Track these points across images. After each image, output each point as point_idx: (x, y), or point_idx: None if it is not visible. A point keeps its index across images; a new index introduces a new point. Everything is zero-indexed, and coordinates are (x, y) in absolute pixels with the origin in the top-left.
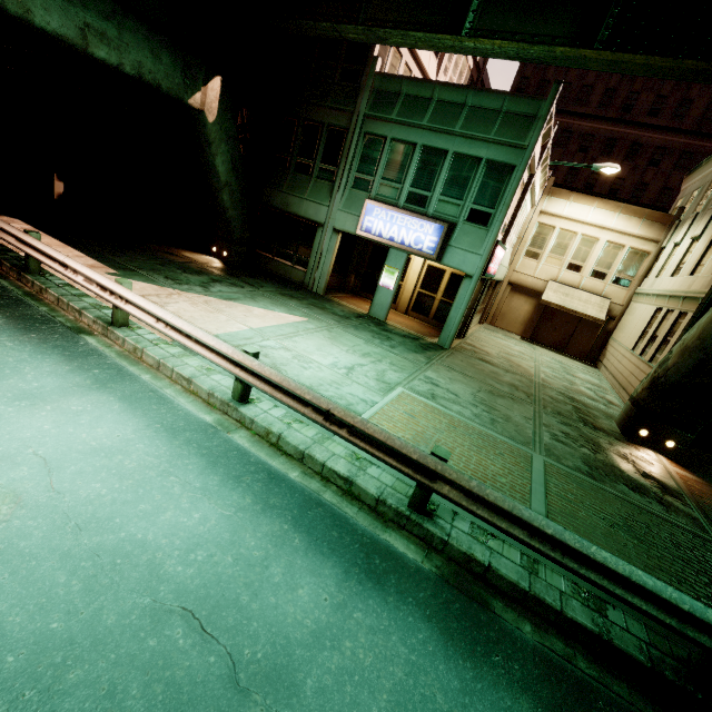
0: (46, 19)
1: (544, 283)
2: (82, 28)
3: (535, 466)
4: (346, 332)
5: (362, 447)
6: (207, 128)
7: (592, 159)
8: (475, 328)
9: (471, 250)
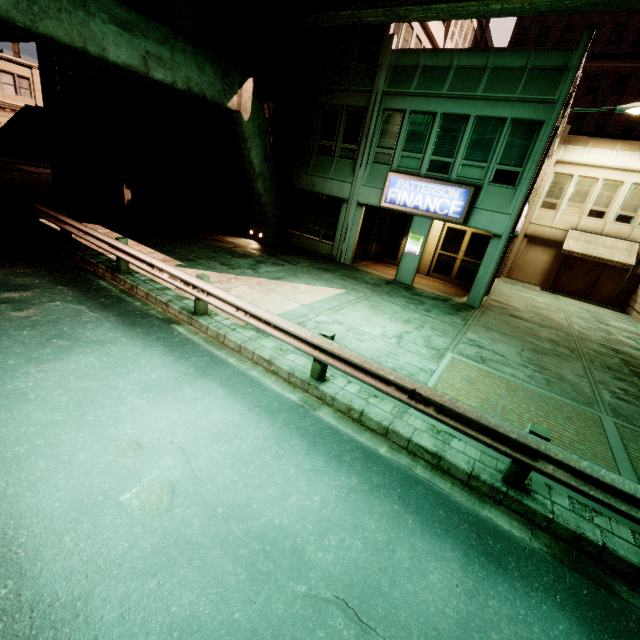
0: (117, 54)
1: (563, 232)
2: (144, 56)
3: (608, 429)
4: (382, 299)
5: (451, 425)
6: (243, 126)
7: (602, 100)
8: (494, 283)
9: (498, 211)
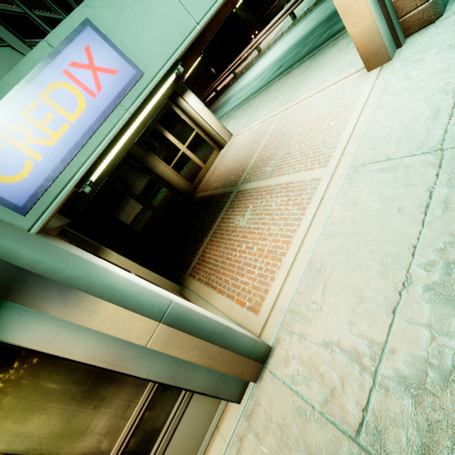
0: None
1: None
2: None
3: None
4: None
5: None
6: None
7: None
8: None
9: None
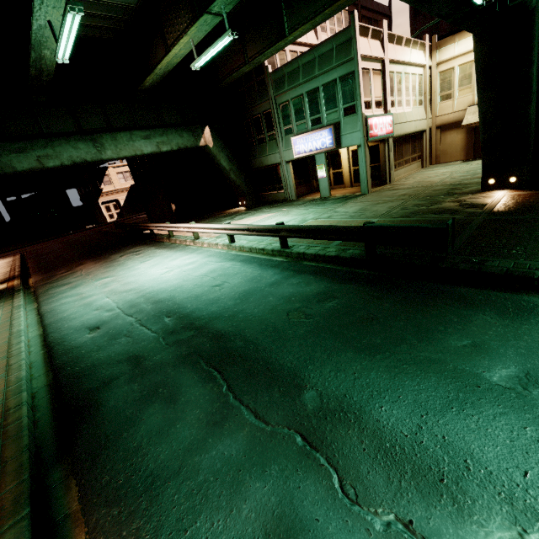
0: (147, 150)
1: (464, 112)
2: (157, 145)
3: None
4: (298, 209)
5: (260, 235)
6: (211, 151)
7: None
8: (413, 173)
9: (353, 131)
